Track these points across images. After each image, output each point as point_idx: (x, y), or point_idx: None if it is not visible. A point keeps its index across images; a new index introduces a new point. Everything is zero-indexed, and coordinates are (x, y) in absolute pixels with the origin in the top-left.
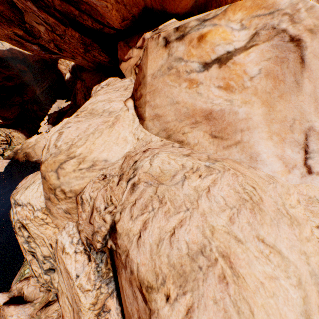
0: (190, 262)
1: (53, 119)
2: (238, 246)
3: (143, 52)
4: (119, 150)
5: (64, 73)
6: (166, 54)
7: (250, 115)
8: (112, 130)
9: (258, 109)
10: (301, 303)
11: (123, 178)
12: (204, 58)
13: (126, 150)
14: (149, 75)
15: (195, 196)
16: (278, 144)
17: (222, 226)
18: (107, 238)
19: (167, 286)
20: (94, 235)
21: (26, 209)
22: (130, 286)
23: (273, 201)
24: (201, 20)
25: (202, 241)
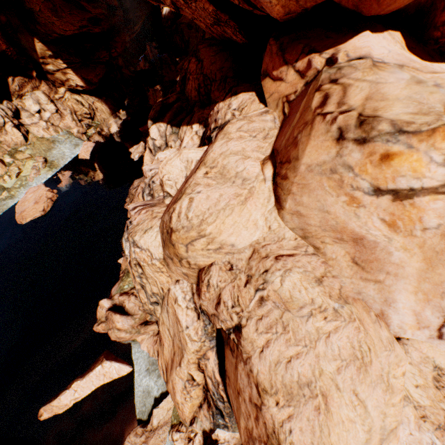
0: (297, 388)
1: (155, 114)
2: (336, 392)
3: (303, 87)
4: (247, 236)
5: None
6: (334, 151)
7: (404, 264)
8: (243, 208)
9: (416, 262)
10: (364, 441)
11: (252, 282)
12: (378, 182)
13: (254, 238)
14: (304, 164)
15: (315, 336)
16: (420, 302)
17: (329, 372)
18: (231, 331)
19: (278, 396)
20: (216, 318)
21: (144, 253)
22: (247, 377)
23: (380, 366)
24: (396, 127)
25: (310, 377)
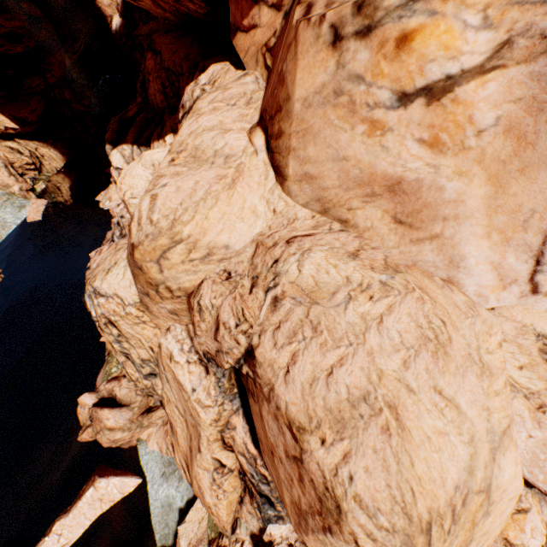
0: (350, 409)
1: (112, 134)
2: (409, 397)
3: (283, 21)
4: (246, 230)
5: (108, 15)
6: (332, 62)
7: (463, 196)
8: (233, 194)
9: (480, 188)
10: (468, 460)
11: (259, 284)
12: (402, 83)
13: (256, 230)
14: (298, 99)
15: (361, 327)
16: (497, 247)
17: (393, 370)
18: (242, 362)
19: (322, 430)
20: (221, 353)
21: (112, 302)
22: (276, 421)
23: (465, 342)
24: None
25: (365, 387)
